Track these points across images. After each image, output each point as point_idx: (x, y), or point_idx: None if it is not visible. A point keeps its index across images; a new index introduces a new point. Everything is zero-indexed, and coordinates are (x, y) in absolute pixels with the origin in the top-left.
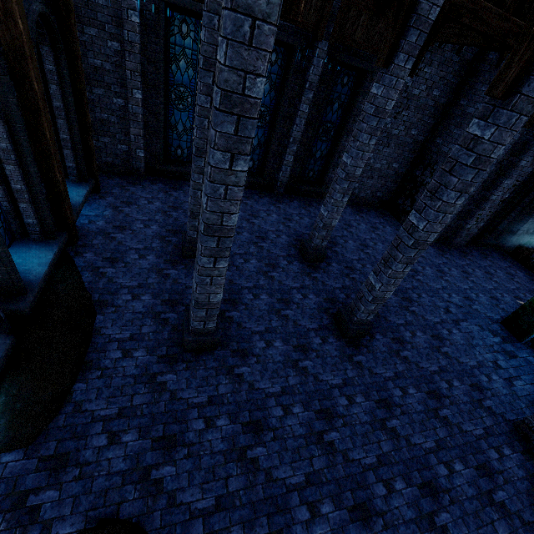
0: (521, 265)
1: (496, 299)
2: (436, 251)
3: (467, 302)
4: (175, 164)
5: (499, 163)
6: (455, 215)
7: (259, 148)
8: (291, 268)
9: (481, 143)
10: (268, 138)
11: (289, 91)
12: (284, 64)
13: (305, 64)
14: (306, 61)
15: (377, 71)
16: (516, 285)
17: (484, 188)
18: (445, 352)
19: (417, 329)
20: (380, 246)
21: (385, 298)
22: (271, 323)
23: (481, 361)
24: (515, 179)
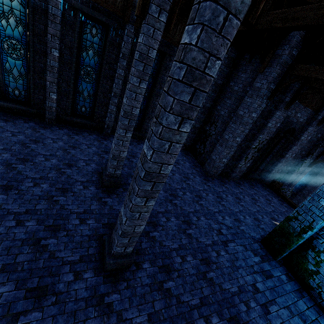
0: (275, 193)
1: (258, 220)
2: (219, 182)
3: (236, 223)
4: (13, 102)
5: (255, 124)
6: (231, 157)
7: (89, 98)
8: (84, 192)
9: (189, 51)
10: (96, 92)
11: (108, 58)
12: (103, 38)
13: (119, 40)
14: (120, 38)
15: (174, 55)
16: (272, 208)
17: (247, 140)
18: (211, 278)
19: (189, 253)
20: (176, 176)
21: (136, 231)
22: (17, 257)
23: (241, 286)
24: (266, 135)
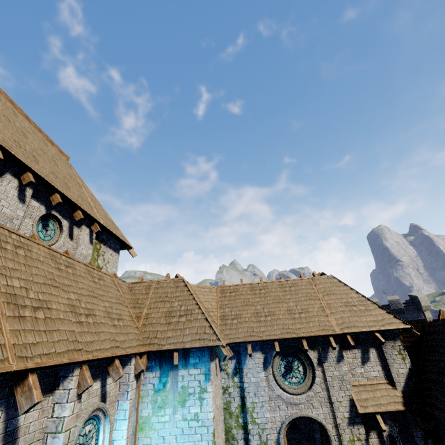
0: None
1: None
2: None
3: None
4: None
5: None
6: None
7: None
8: None
9: None
10: None
11: None
12: None
13: None
14: None
15: None
16: None
17: None
18: None
19: None
20: None
21: None
22: None
23: None
24: None
